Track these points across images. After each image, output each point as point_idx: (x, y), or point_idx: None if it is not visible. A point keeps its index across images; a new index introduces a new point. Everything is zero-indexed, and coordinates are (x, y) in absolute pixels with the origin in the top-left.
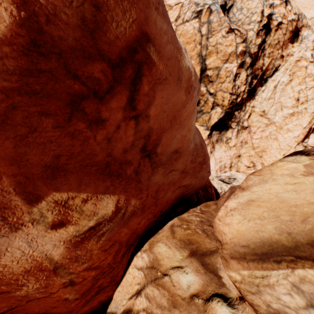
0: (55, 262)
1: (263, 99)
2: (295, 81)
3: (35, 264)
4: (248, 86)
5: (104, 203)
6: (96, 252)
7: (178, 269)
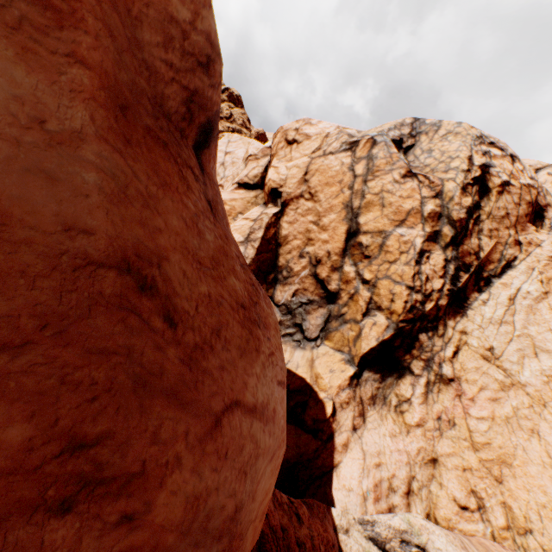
0: None
1: (487, 320)
2: None
3: None
4: (450, 282)
5: None
6: None
7: None
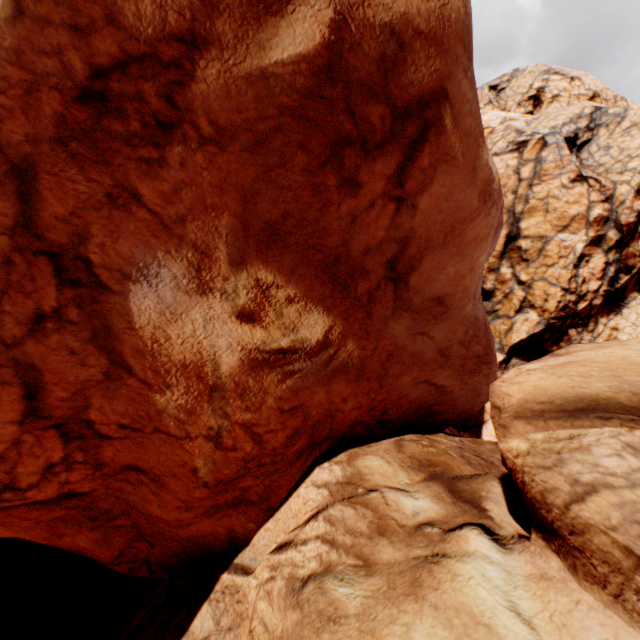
0: (219, 376)
1: None
2: None
3: (197, 361)
4: (607, 284)
5: (312, 320)
6: (270, 404)
7: (400, 491)
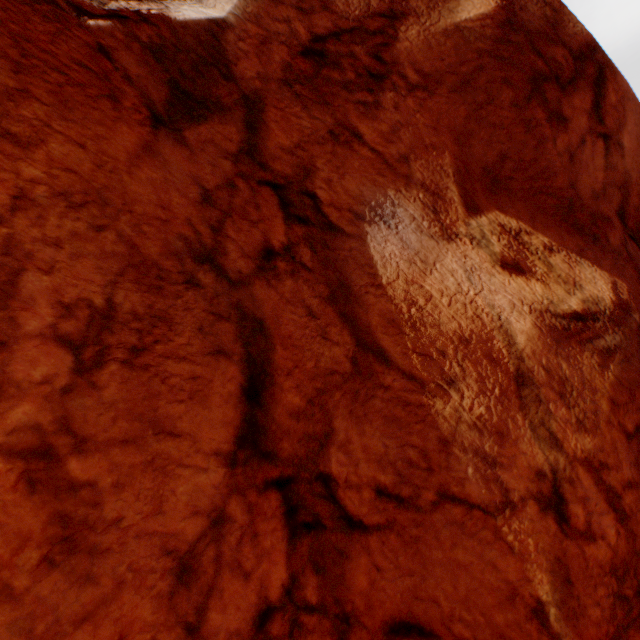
0: (517, 355)
1: None
2: None
3: (477, 331)
4: None
5: (586, 274)
6: (605, 415)
7: None
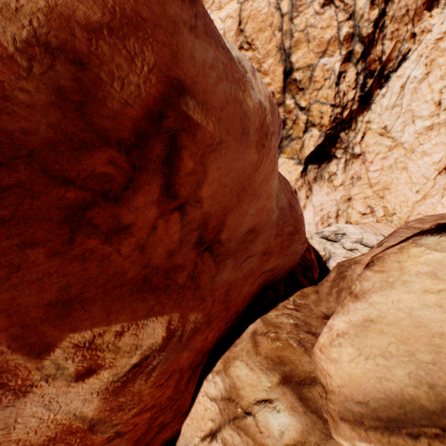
0: (90, 419)
1: (384, 108)
2: (434, 74)
3: (61, 429)
4: (359, 91)
5: (149, 329)
6: (148, 392)
7: (266, 404)
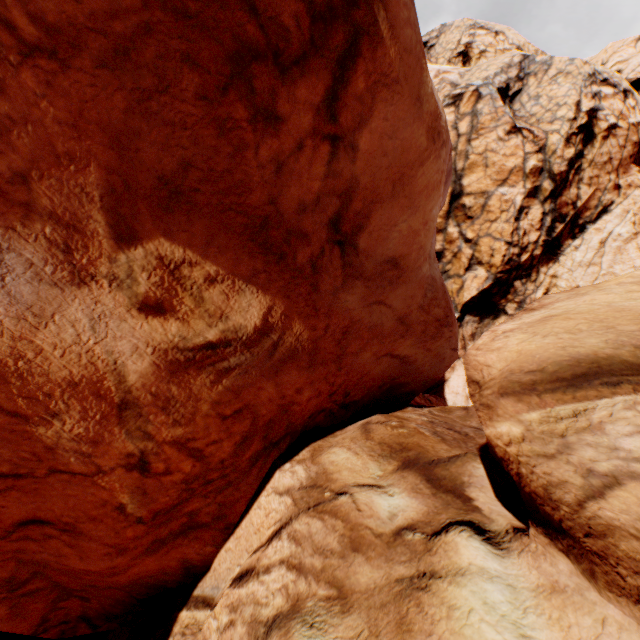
0: (127, 389)
1: (577, 263)
2: None
3: (90, 375)
4: (545, 234)
5: (244, 302)
6: (206, 412)
7: (372, 488)
